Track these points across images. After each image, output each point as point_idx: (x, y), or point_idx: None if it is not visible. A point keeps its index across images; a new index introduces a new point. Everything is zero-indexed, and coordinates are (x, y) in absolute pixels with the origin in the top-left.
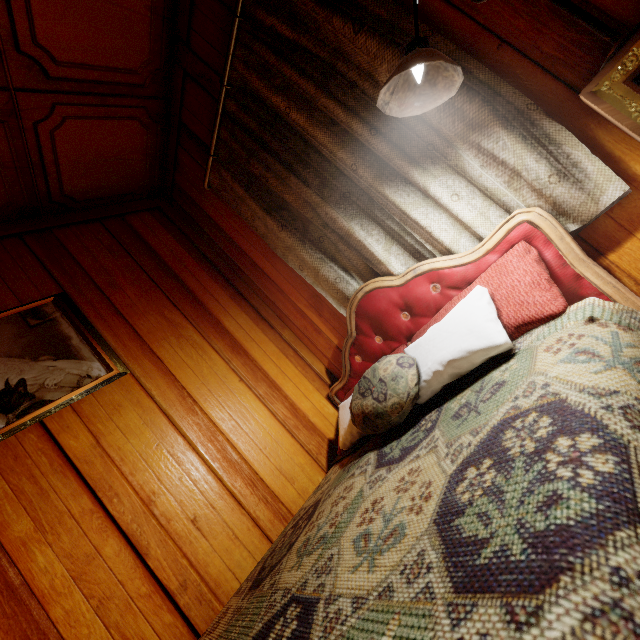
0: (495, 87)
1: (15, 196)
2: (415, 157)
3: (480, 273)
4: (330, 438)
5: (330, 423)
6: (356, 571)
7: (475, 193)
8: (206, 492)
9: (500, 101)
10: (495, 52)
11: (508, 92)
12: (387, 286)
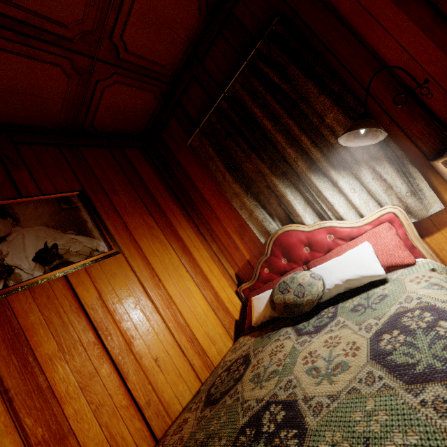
0: (387, 142)
1: (64, 119)
2: (334, 164)
3: (359, 234)
4: (236, 319)
5: (237, 309)
6: (319, 385)
7: (364, 191)
8: (164, 342)
9: (389, 150)
10: (388, 124)
11: (393, 146)
12: (300, 230)
